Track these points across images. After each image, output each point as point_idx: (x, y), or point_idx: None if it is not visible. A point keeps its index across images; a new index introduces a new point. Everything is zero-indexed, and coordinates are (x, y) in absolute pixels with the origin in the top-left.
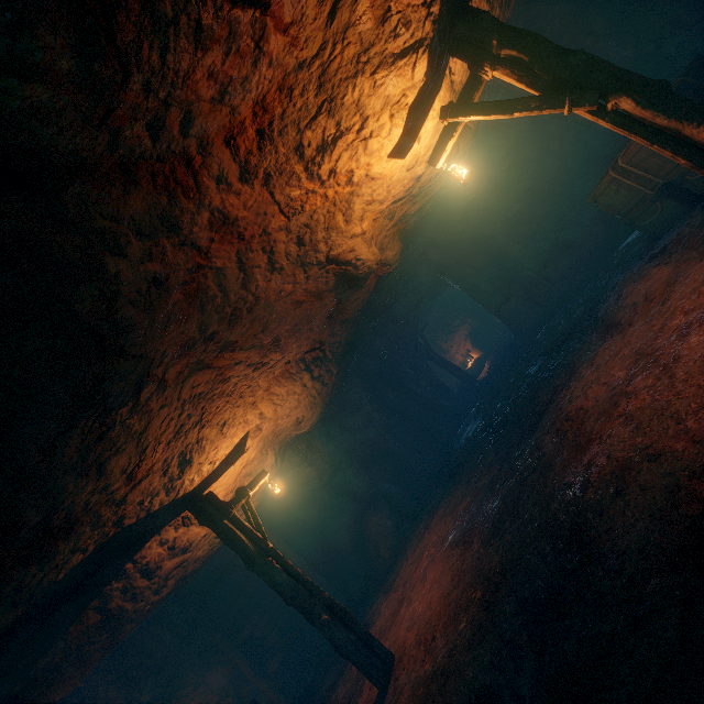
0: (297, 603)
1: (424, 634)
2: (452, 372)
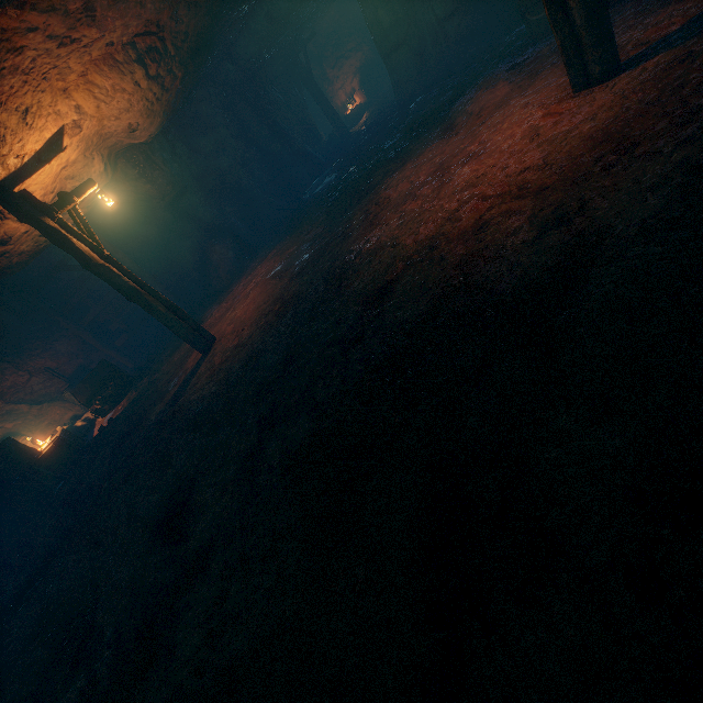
0: (137, 300)
1: (238, 328)
2: (327, 114)
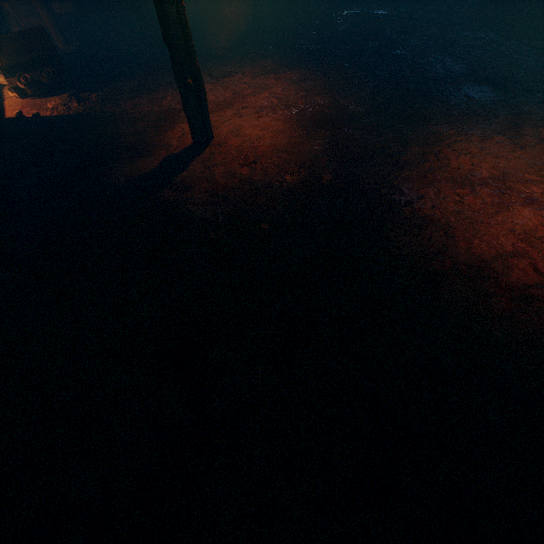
0: (174, 50)
1: (246, 151)
2: None
